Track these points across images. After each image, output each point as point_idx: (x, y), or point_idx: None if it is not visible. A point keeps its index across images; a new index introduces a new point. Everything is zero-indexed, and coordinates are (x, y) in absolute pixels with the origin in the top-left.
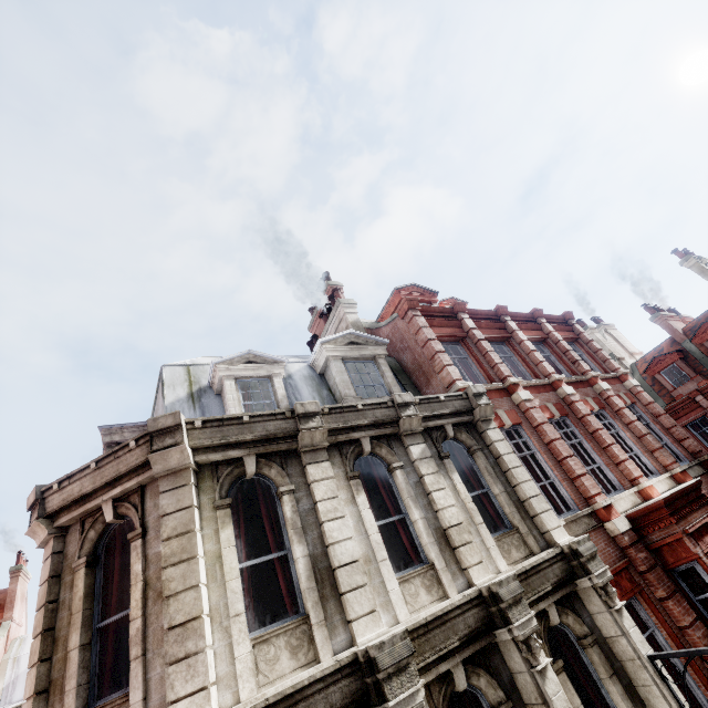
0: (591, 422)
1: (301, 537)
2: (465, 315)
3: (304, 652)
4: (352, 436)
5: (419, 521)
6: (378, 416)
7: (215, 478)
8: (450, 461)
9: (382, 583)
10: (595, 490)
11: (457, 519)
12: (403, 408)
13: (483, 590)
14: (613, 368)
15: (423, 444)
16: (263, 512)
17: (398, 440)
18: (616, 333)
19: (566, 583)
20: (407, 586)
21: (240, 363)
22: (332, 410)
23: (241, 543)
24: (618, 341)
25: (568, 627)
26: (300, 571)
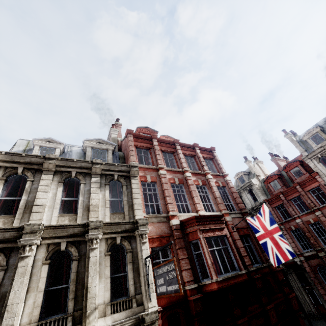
0: (191, 187)
1: (27, 194)
2: (155, 140)
3: (8, 224)
4: (67, 169)
5: (80, 200)
6: (83, 165)
7: (4, 171)
8: (108, 186)
9: (51, 214)
10: (172, 209)
11: (96, 203)
12: (95, 164)
13: (86, 223)
14: (222, 172)
15: (98, 178)
16: (20, 186)
17: (90, 175)
18: (262, 165)
19: (130, 232)
20: (62, 218)
21: (45, 141)
22: (62, 159)
23: (6, 192)
24: (261, 168)
25: (125, 246)
26: (20, 203)
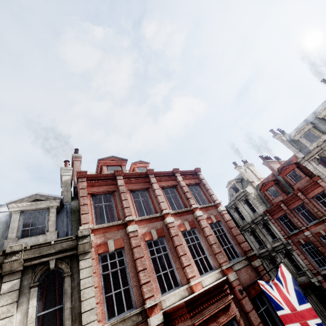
0: (175, 240)
1: None
2: (120, 177)
3: None
4: None
5: None
6: None
7: None
8: (36, 289)
9: None
10: (149, 294)
11: None
12: (10, 256)
13: None
14: (214, 200)
15: (17, 279)
16: None
17: (1, 278)
18: (253, 168)
19: None
20: None
21: None
22: None
23: None
24: (253, 172)
25: None
26: None
